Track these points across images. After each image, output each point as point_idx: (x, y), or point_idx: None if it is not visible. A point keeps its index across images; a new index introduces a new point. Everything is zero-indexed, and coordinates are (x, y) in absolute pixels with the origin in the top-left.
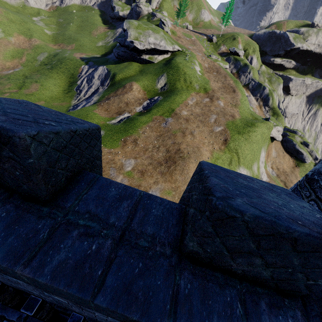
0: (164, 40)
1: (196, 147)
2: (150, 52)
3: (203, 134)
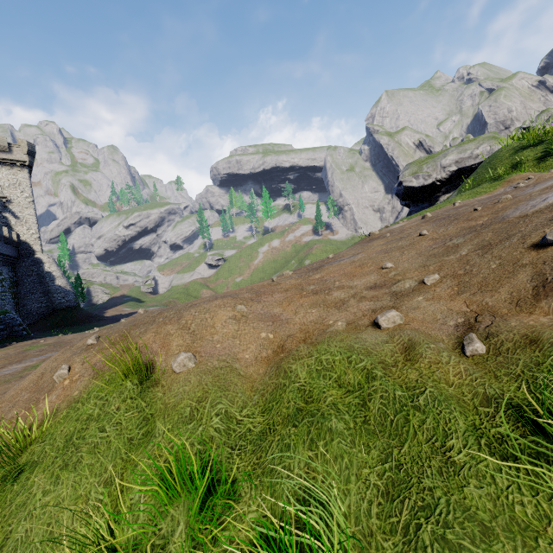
0: (489, 141)
1: (222, 295)
2: (457, 183)
3: (387, 255)
